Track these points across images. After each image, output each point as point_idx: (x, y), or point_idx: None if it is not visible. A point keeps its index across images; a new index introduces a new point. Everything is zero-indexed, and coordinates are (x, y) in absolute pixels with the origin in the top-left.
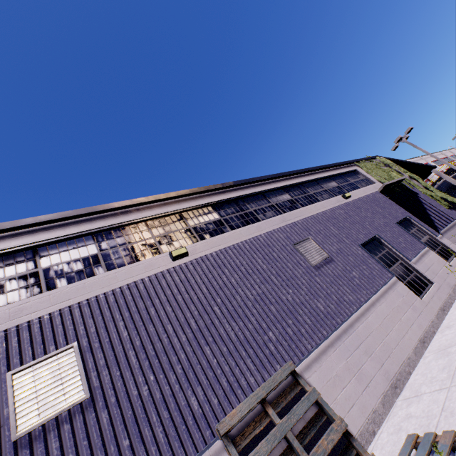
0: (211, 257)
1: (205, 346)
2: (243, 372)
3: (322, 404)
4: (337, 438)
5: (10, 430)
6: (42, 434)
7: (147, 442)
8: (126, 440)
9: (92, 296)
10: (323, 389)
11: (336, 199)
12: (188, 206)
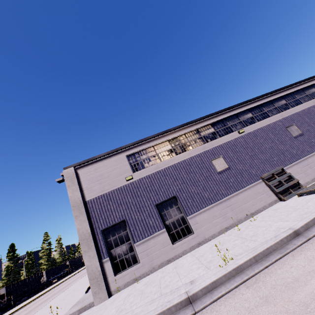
0: (252, 133)
1: (254, 160)
2: (266, 167)
3: (291, 176)
4: (295, 182)
5: (215, 171)
6: (222, 172)
7: (244, 177)
8: (239, 176)
9: (219, 144)
10: (291, 174)
11: (312, 101)
12: (239, 111)
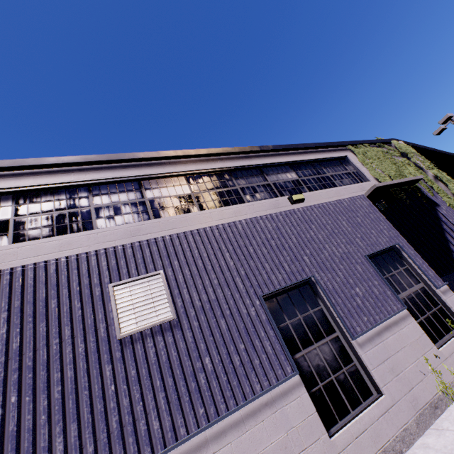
0: None
1: None
2: None
3: None
4: None
5: None
6: None
7: None
8: None
9: None
10: None
11: (274, 202)
12: None
